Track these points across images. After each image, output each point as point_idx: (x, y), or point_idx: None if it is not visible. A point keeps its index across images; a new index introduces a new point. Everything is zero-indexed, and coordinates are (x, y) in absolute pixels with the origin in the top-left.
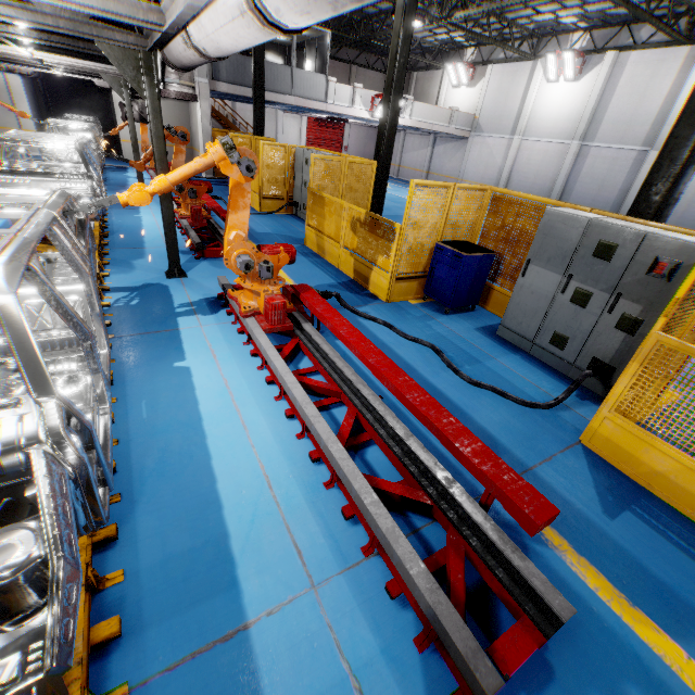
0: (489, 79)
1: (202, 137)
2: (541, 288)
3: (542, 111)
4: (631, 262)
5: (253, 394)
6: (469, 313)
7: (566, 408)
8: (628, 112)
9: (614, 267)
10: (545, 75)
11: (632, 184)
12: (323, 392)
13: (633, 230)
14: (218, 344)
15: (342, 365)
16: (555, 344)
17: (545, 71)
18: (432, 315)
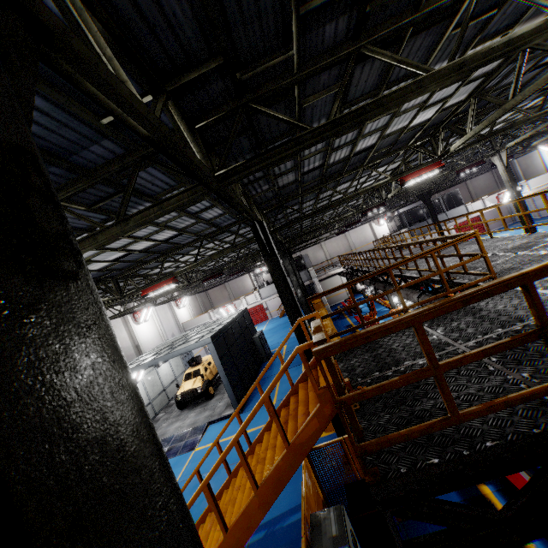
0: None
1: None
2: None
3: None
4: None
5: None
6: None
7: None
8: None
9: None
10: None
11: None
12: None
13: None
14: None
15: None
16: None
17: None
18: None
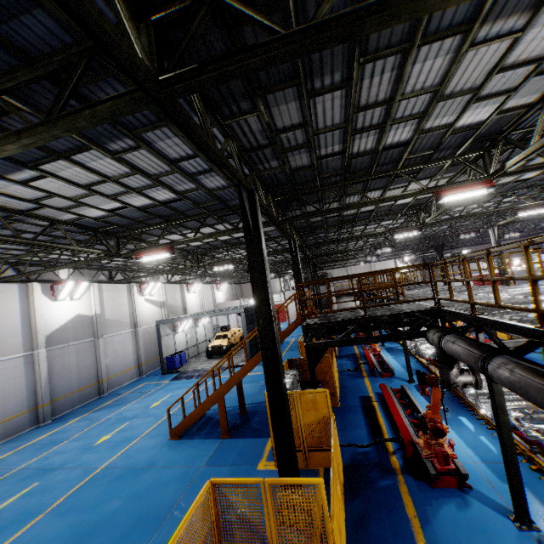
0: None
1: None
2: None
3: None
4: None
5: None
6: None
7: None
8: None
9: None
10: None
11: None
12: None
13: None
14: None
15: None
16: None
17: None
18: None
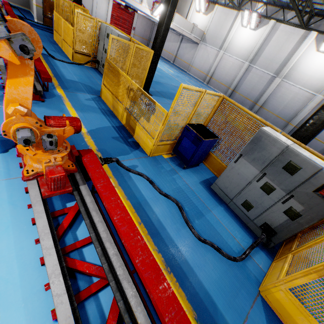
0: (214, 14)
1: None
2: (244, 173)
3: (236, 41)
4: (305, 180)
5: (22, 284)
6: (196, 167)
7: (249, 257)
8: (272, 55)
9: (294, 179)
10: (241, 22)
11: (265, 91)
12: (92, 275)
13: (314, 163)
14: (0, 208)
15: (112, 253)
16: (244, 207)
17: (242, 19)
18: (176, 169)
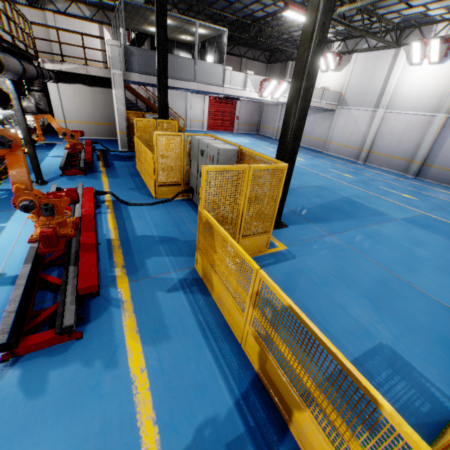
0: (354, 65)
1: (117, 118)
2: None
3: (405, 89)
4: None
5: None
6: None
7: None
8: None
9: None
10: (408, 59)
11: None
12: None
13: None
14: None
15: None
16: None
17: (408, 56)
18: None
